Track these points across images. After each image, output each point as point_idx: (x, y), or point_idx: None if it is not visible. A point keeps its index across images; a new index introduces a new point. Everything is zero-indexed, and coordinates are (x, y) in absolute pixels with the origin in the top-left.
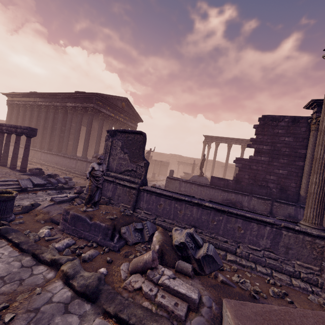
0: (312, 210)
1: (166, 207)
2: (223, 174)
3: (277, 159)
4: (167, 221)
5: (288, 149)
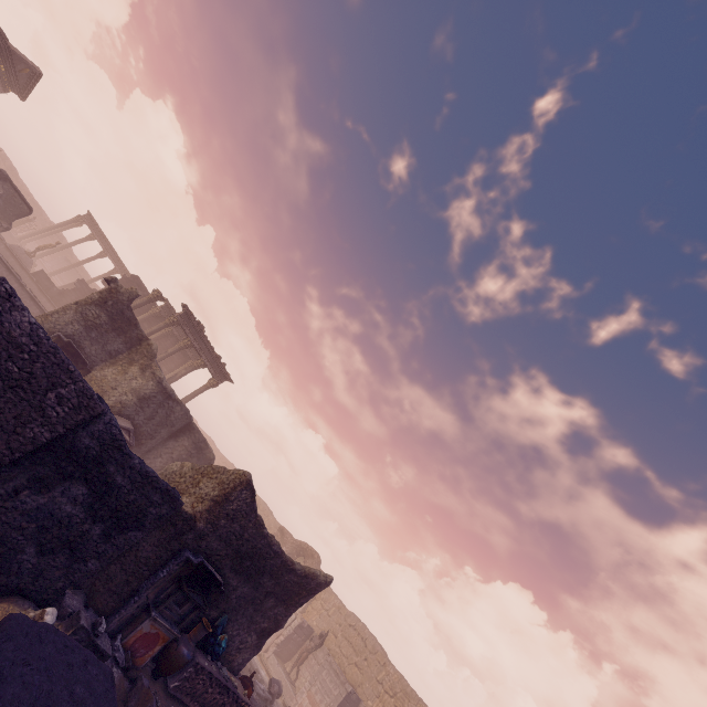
0: None
1: None
2: (56, 271)
3: None
4: None
5: None
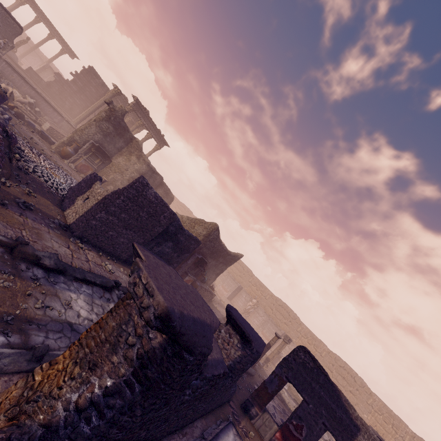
0: (77, 121)
1: (16, 80)
2: (23, 54)
3: (81, 94)
4: (13, 86)
5: (90, 94)
